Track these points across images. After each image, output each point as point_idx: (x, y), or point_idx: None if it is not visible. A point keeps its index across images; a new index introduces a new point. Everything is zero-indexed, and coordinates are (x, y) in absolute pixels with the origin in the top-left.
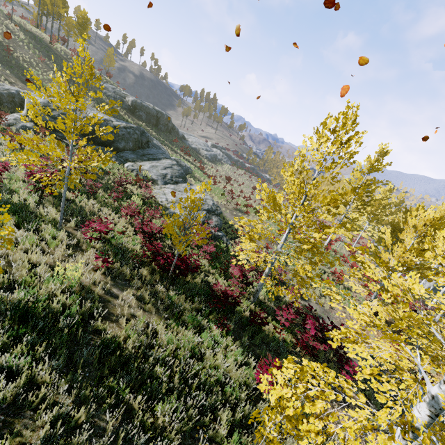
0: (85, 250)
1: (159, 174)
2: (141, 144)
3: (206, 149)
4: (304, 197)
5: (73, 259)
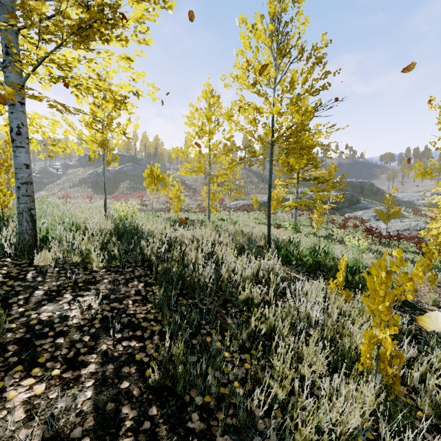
0: None
1: (370, 216)
2: (353, 203)
3: (423, 199)
4: None
5: None
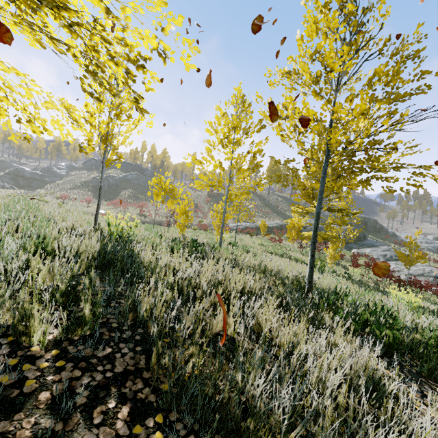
0: None
1: (379, 254)
2: (359, 238)
3: (426, 242)
4: None
5: None
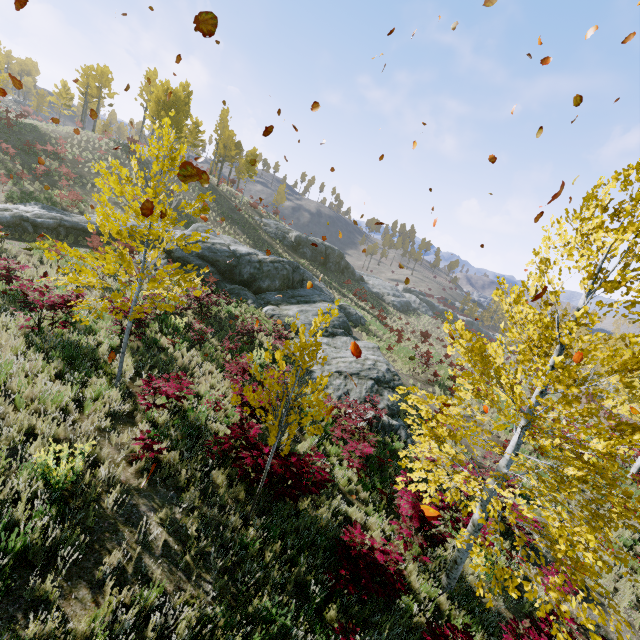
0: (137, 424)
1: (308, 322)
2: (292, 284)
3: (394, 294)
4: (558, 351)
5: (108, 436)
